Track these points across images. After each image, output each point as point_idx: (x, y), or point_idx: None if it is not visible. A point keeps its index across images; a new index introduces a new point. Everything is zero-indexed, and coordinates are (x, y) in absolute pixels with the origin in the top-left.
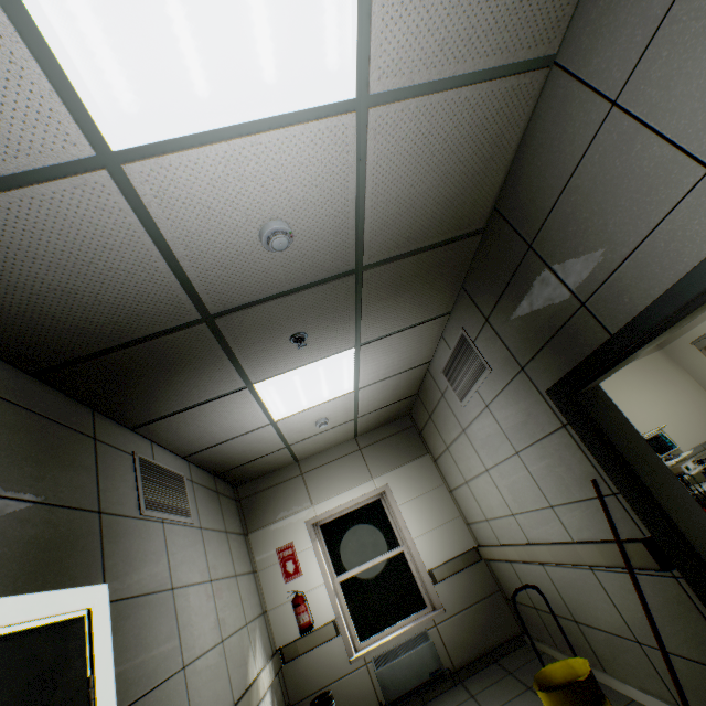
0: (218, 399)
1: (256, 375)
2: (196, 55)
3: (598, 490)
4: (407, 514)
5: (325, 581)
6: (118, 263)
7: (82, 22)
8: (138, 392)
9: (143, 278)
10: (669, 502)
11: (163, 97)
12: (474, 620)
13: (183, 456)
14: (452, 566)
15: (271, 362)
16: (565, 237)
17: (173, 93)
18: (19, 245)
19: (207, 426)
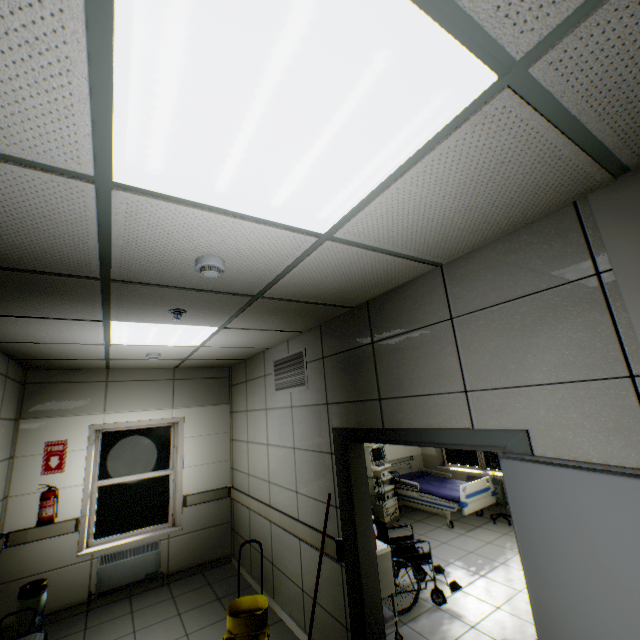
0: (67, 320)
1: (119, 318)
2: (232, 174)
3: (329, 501)
4: (189, 446)
5: (86, 483)
6: (49, 227)
7: (156, 123)
8: None
9: (66, 242)
10: (361, 525)
11: (186, 178)
12: (202, 540)
13: None
14: (205, 496)
15: (141, 315)
16: (392, 357)
17: (197, 179)
18: None
19: (37, 331)
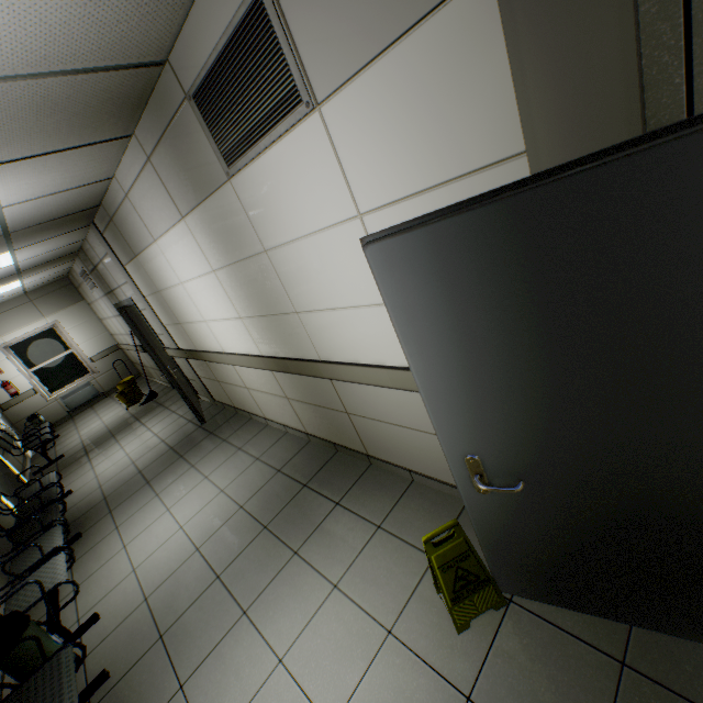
0: None
1: None
2: None
3: (132, 334)
4: (74, 334)
5: (23, 373)
6: None
7: None
8: None
9: None
10: None
11: None
12: (117, 373)
13: None
14: (104, 354)
15: None
16: (103, 274)
17: None
18: None
19: None
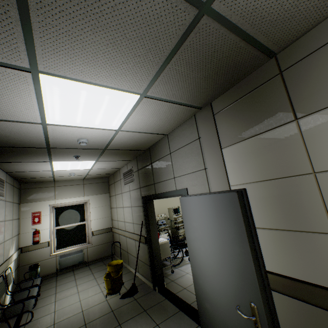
0: (36, 162)
1: (55, 160)
2: (80, 119)
3: (142, 223)
4: (92, 212)
5: (50, 228)
6: (29, 135)
7: (56, 112)
8: (6, 155)
9: (34, 138)
10: (152, 230)
11: (67, 121)
12: (101, 248)
13: (6, 172)
14: (101, 231)
15: (63, 158)
16: (157, 168)
17: (71, 121)
18: (1, 128)
19: (25, 167)
